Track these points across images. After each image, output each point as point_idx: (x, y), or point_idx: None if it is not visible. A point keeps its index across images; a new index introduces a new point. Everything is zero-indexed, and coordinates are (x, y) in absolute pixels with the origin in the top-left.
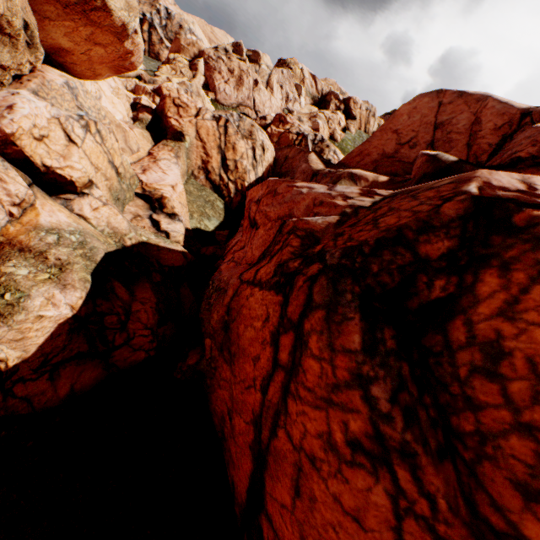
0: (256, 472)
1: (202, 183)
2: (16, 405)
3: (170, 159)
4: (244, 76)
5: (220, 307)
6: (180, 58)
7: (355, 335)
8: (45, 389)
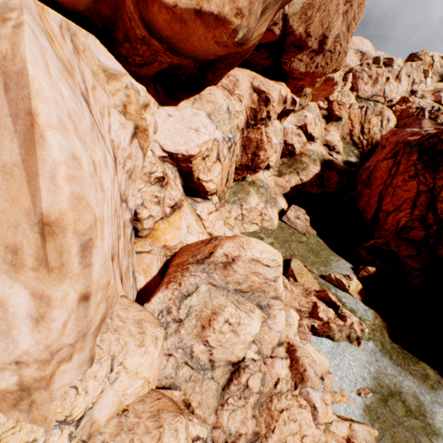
0: (377, 205)
1: (347, 141)
2: (304, 191)
3: (334, 130)
4: (379, 77)
5: (366, 172)
6: None
7: (414, 157)
8: (310, 190)
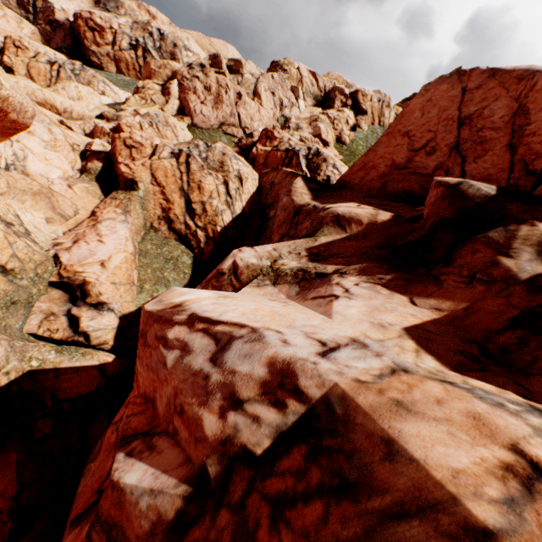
0: None
1: (165, 235)
2: None
3: (116, 218)
4: (222, 91)
5: None
6: (149, 85)
7: None
8: None
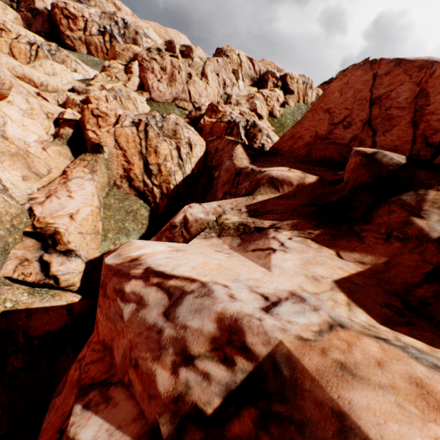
0: None
1: (126, 191)
2: None
3: (84, 176)
4: (176, 72)
5: None
6: (114, 64)
7: None
8: None
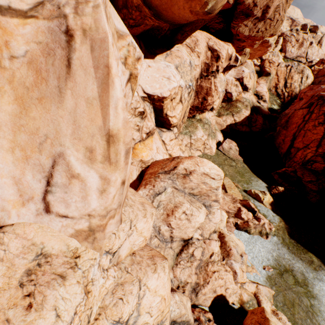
0: (291, 143)
1: (272, 93)
2: (236, 129)
3: (263, 83)
4: (304, 42)
5: (285, 118)
6: None
7: None
8: (241, 128)
